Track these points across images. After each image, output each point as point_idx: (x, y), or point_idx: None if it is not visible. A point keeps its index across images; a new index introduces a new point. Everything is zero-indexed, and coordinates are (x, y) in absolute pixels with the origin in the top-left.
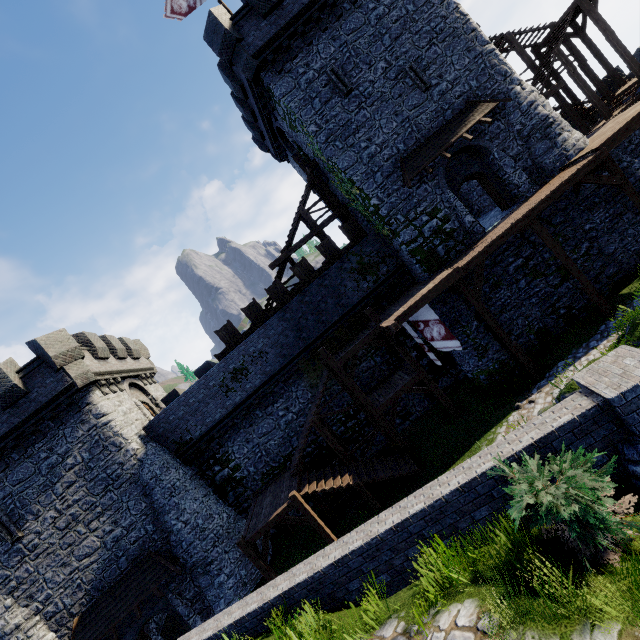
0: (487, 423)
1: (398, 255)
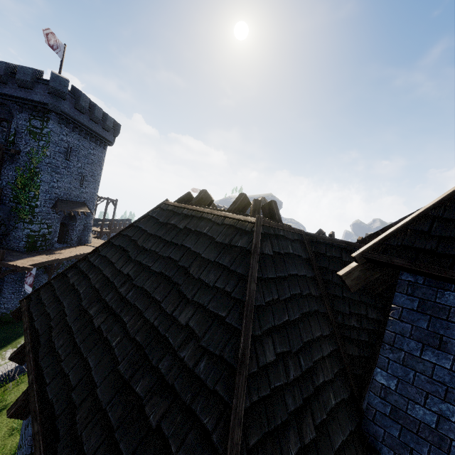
0: (18, 334)
1: (12, 229)
